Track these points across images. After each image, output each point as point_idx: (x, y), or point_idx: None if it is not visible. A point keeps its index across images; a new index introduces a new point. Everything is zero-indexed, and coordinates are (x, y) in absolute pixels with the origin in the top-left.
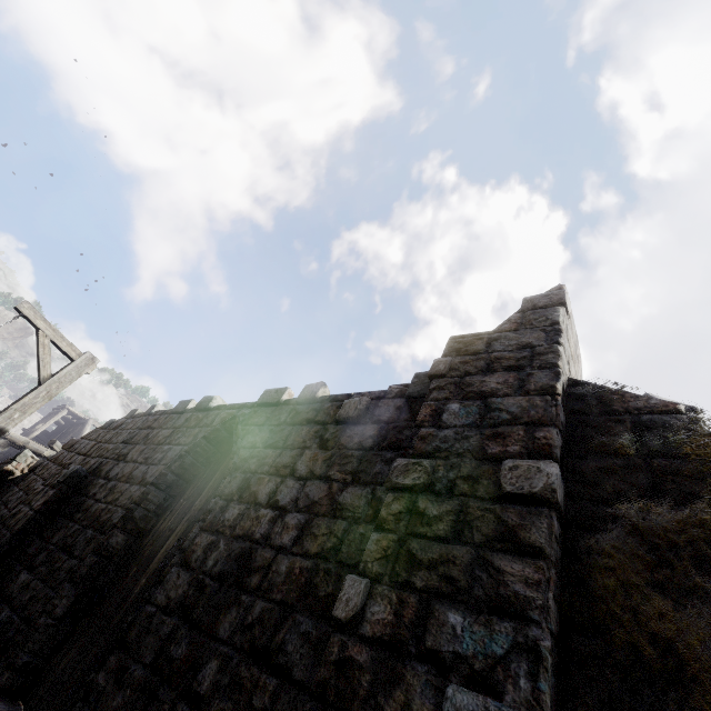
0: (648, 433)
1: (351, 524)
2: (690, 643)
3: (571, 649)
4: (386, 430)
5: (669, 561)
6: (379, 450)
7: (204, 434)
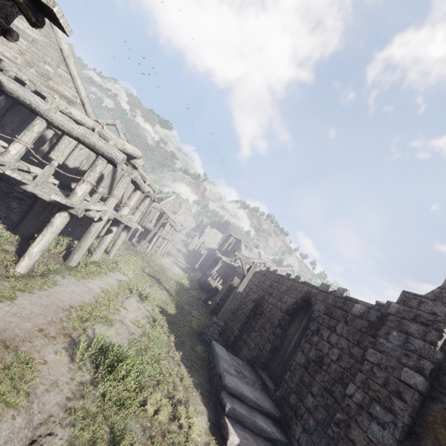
0: None
1: (355, 362)
2: (444, 443)
3: (413, 429)
4: (371, 326)
5: None
6: (367, 335)
7: (300, 297)
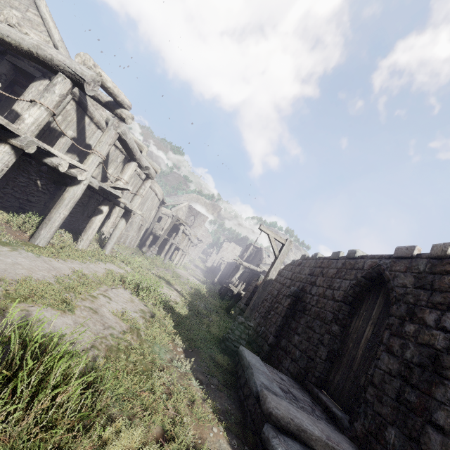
0: None
1: None
2: None
3: None
4: None
5: None
6: None
7: (362, 275)
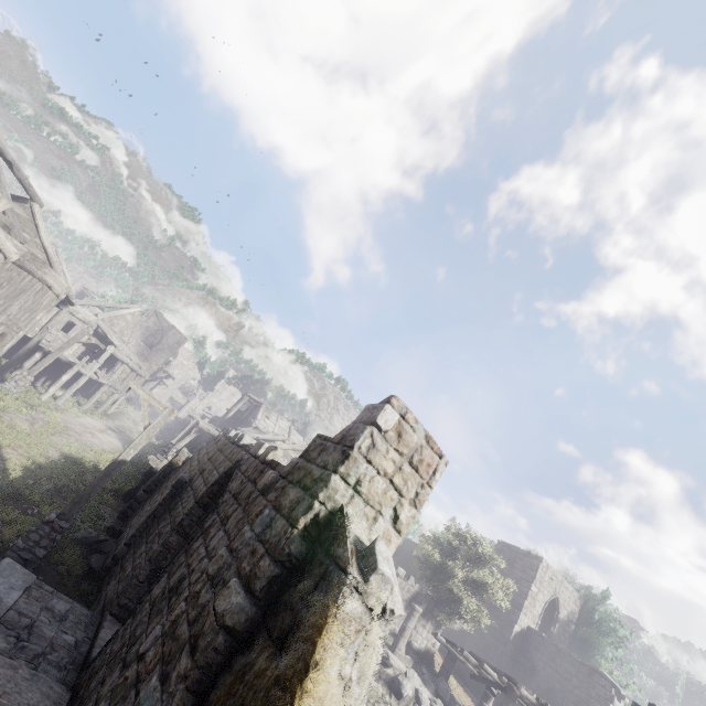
0: (319, 584)
1: None
2: None
3: None
4: None
5: (239, 695)
6: None
7: (225, 470)
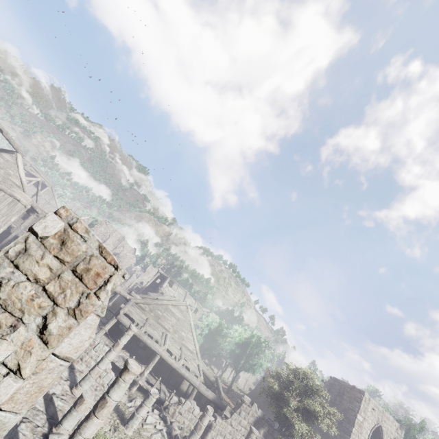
0: None
1: None
2: None
3: None
4: None
5: None
6: None
7: None
